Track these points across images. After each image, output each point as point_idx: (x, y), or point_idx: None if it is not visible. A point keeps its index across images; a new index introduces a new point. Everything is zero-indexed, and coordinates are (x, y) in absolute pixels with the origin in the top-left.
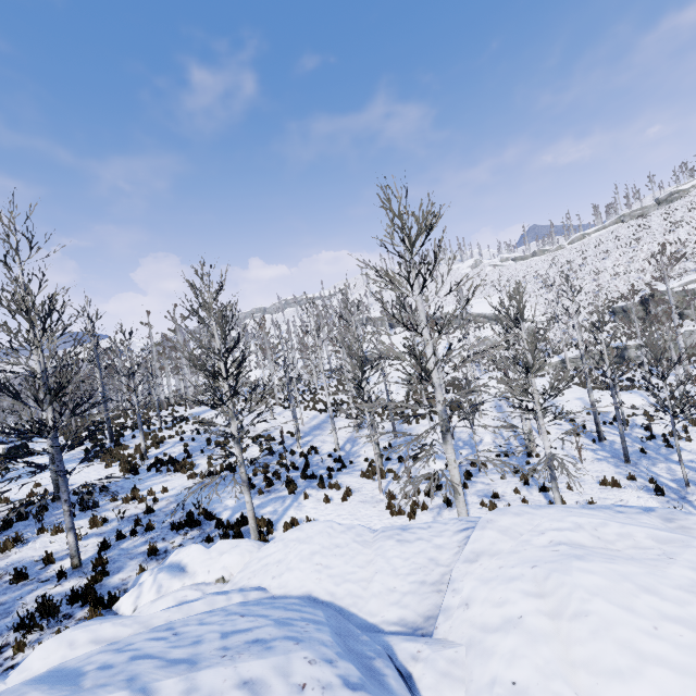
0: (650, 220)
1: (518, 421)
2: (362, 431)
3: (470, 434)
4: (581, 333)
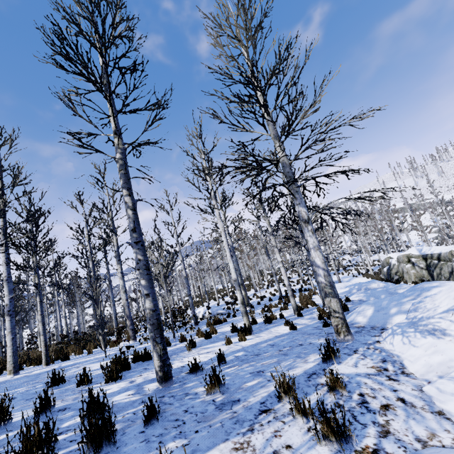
0: None
1: None
2: None
3: None
4: None
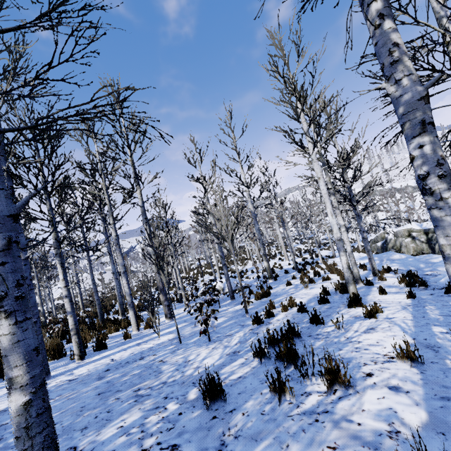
0: None
1: None
2: None
3: None
4: None
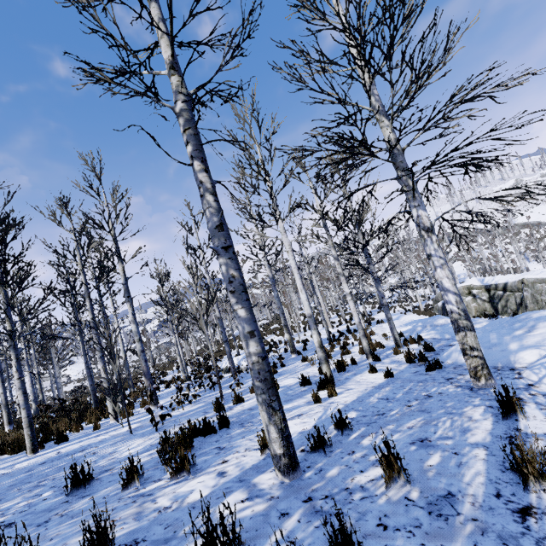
0: None
1: None
2: None
3: None
4: None
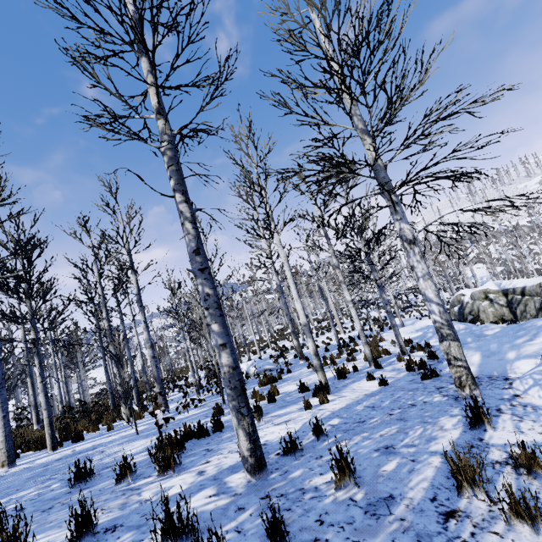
0: None
1: None
2: None
3: None
4: None
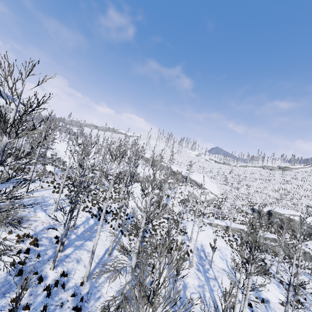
0: (275, 173)
1: (213, 283)
2: (113, 251)
3: (184, 286)
4: (238, 214)
